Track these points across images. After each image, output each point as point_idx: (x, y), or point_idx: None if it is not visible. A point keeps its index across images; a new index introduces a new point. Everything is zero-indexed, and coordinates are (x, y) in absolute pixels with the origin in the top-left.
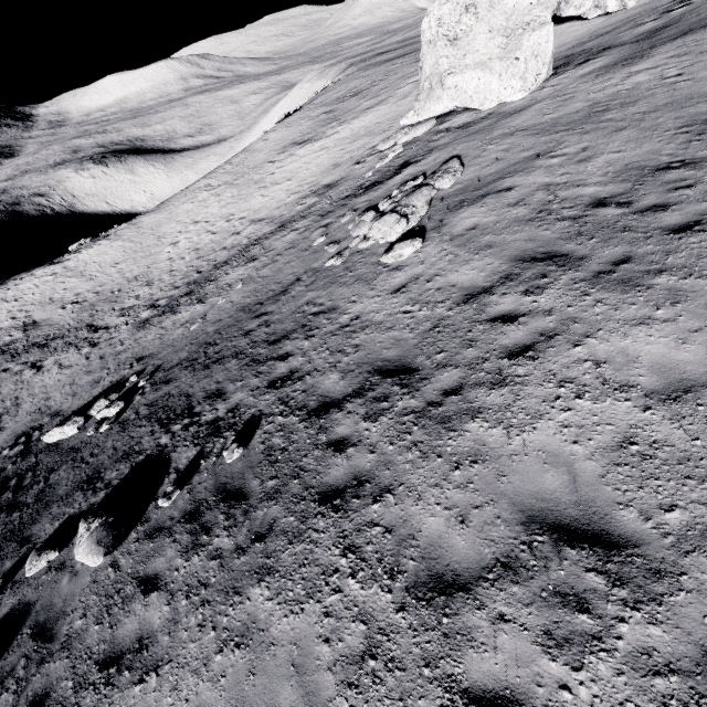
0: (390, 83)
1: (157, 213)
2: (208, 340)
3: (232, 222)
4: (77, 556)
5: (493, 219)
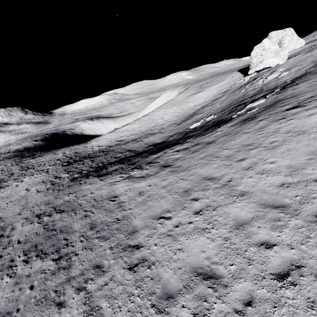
0: (220, 78)
1: (146, 116)
2: (227, 106)
3: (185, 109)
4: (255, 104)
5: (302, 66)
